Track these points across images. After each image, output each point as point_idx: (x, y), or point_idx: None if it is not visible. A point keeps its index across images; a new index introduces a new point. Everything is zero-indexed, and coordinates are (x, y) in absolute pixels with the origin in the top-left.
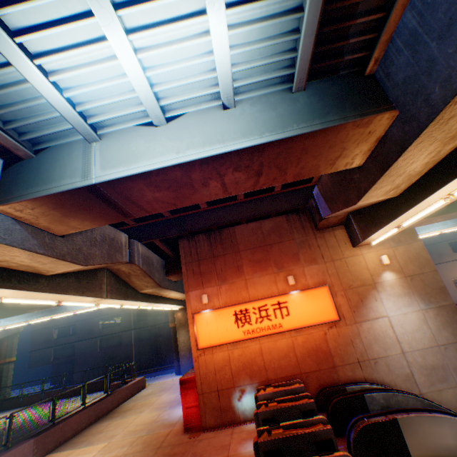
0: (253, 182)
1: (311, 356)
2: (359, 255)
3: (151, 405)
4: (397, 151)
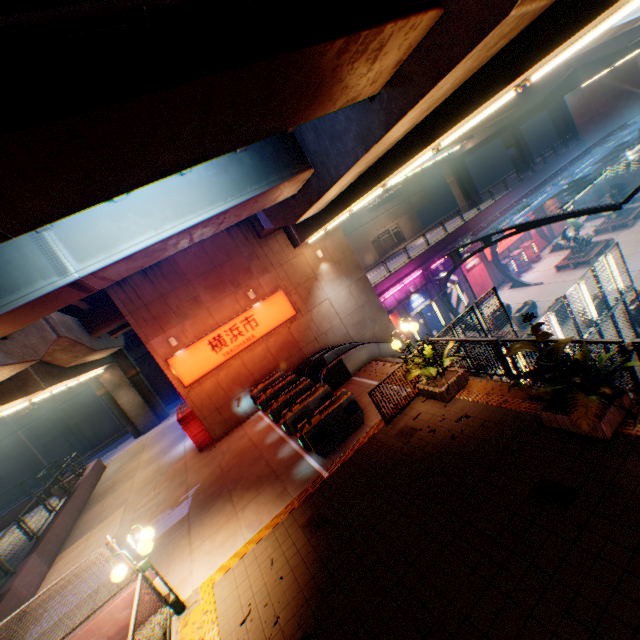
0: (215, 230)
1: (284, 350)
2: (301, 255)
3: (139, 468)
4: (318, 197)
